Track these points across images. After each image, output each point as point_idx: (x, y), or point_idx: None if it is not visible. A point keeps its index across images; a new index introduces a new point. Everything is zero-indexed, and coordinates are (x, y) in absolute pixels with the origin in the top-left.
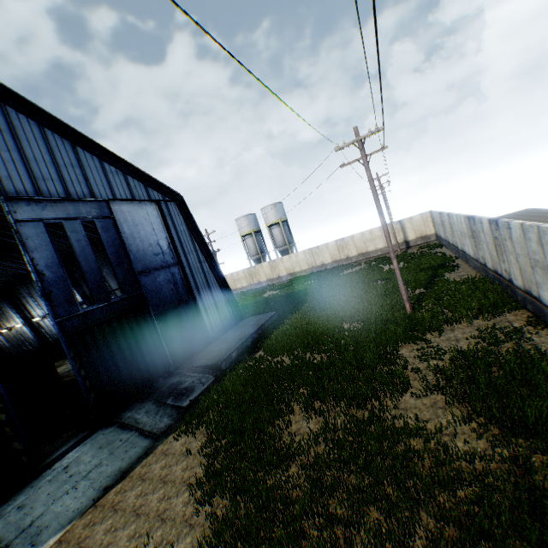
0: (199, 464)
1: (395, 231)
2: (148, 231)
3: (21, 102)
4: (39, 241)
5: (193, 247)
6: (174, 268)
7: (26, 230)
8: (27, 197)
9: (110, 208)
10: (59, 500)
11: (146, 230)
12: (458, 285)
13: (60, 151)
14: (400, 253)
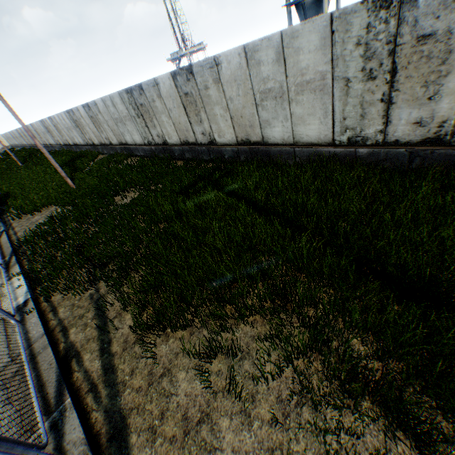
0: None
1: None
2: None
3: None
4: None
5: None
6: None
7: None
8: None
9: None
10: None
11: None
12: (16, 151)
13: None
14: None
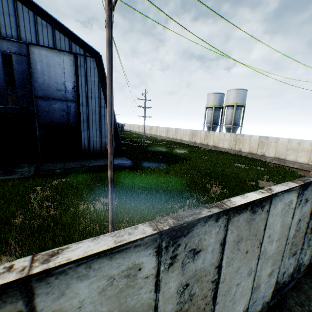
0: None
1: None
2: (59, 73)
3: None
4: None
5: (98, 94)
6: (72, 103)
7: None
8: None
9: (28, 49)
10: None
11: (57, 72)
12: None
13: (3, 3)
14: None
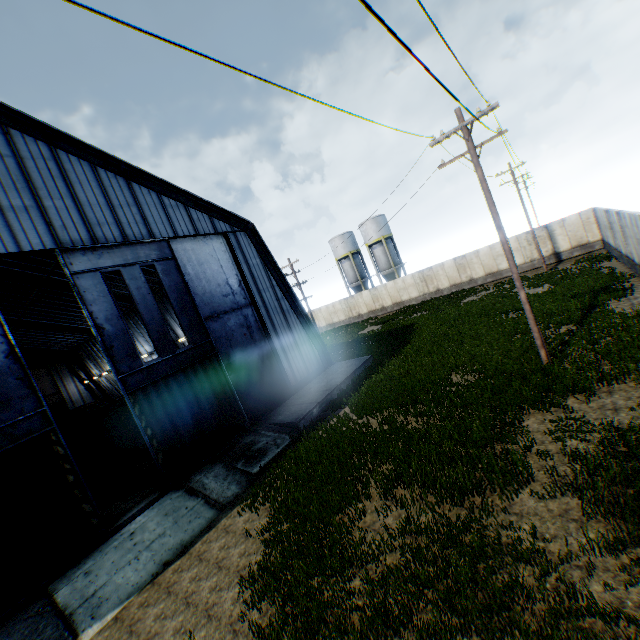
0: (257, 551)
1: (538, 240)
2: (215, 269)
3: (71, 142)
4: (97, 292)
5: (268, 282)
6: (246, 309)
7: (83, 283)
8: (82, 246)
9: (170, 248)
10: (121, 570)
11: (213, 269)
12: (627, 321)
13: (114, 190)
14: (545, 271)
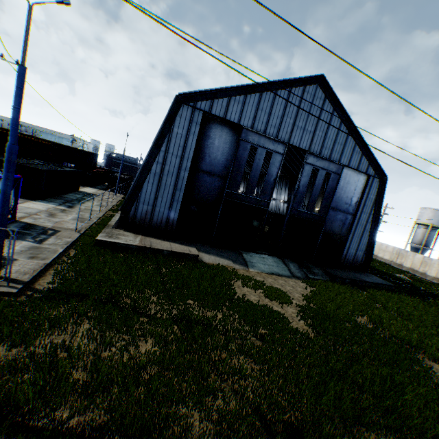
0: (308, 294)
1: None
2: (351, 189)
3: (341, 110)
4: (307, 173)
5: (369, 210)
6: (349, 215)
7: (306, 167)
8: (315, 154)
9: (342, 170)
10: (259, 263)
11: (350, 188)
12: None
13: (340, 135)
14: None
